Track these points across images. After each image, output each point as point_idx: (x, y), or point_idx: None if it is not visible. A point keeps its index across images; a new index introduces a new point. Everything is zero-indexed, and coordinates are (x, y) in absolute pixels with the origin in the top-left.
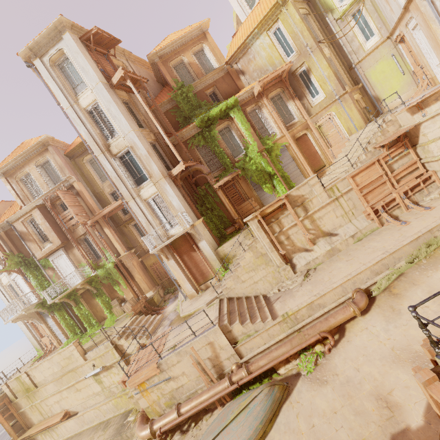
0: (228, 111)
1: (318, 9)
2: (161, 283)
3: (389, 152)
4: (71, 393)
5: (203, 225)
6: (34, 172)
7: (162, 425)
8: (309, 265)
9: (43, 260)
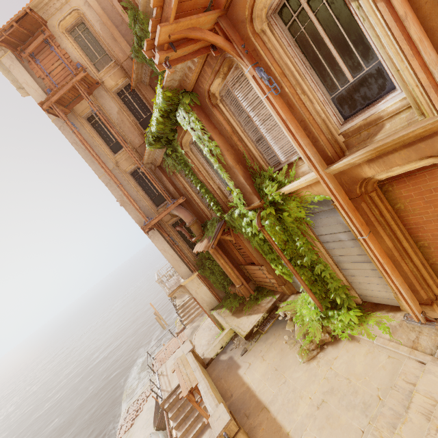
0: (173, 116)
1: None
2: None
3: None
4: None
5: (199, 280)
6: None
7: None
8: None
9: None
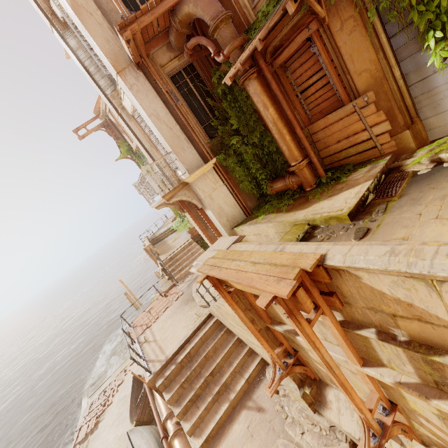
0: None
1: None
2: None
3: None
4: None
5: (216, 175)
6: None
7: None
8: None
9: (140, 150)
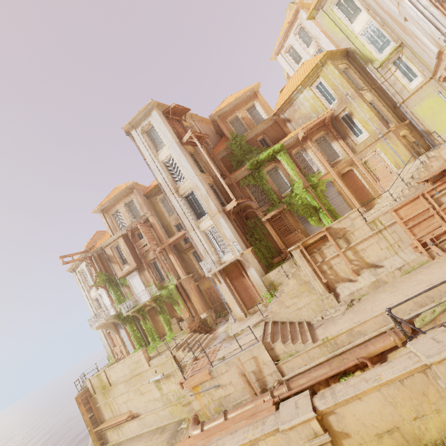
0: (275, 155)
1: (358, 62)
2: (214, 307)
3: (435, 187)
4: (136, 395)
5: (252, 253)
6: (122, 209)
7: (211, 426)
8: (353, 295)
9: (122, 279)
